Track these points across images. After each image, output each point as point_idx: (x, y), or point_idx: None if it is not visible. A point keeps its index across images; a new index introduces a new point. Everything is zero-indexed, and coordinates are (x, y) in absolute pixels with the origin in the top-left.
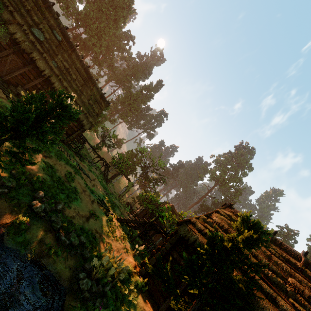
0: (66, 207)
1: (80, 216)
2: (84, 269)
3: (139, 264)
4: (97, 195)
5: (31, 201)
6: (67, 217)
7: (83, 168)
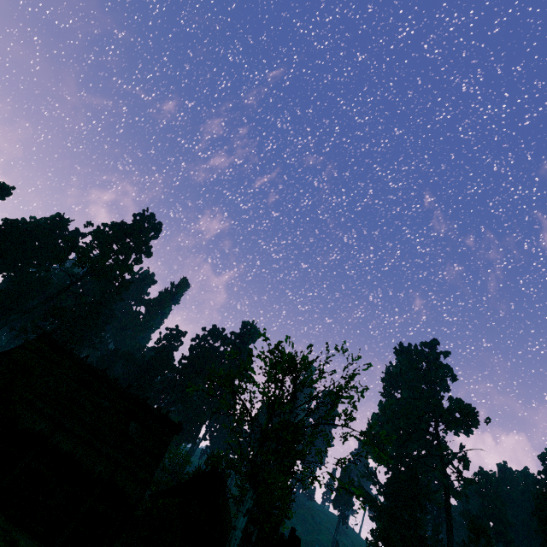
0: None
1: None
2: None
3: None
4: None
5: None
6: None
7: None
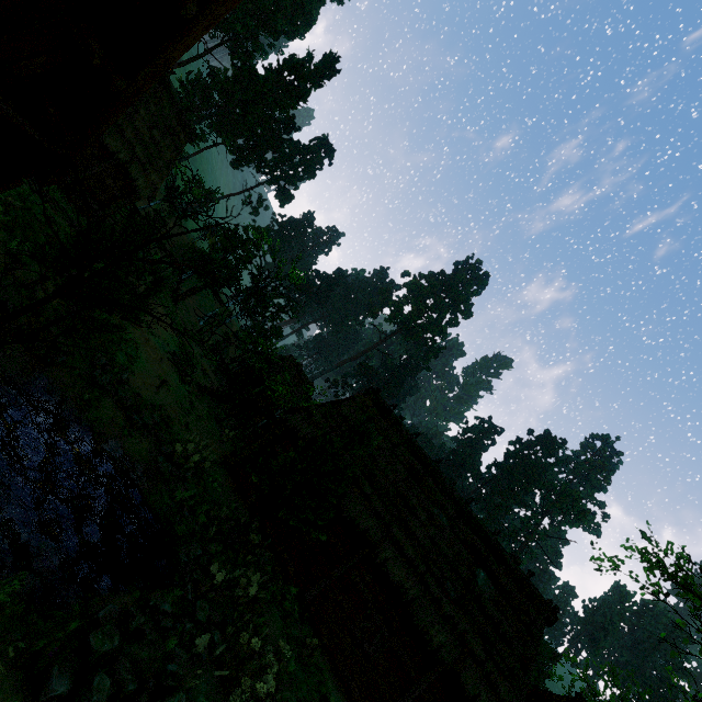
0: (130, 373)
1: (148, 386)
2: (161, 453)
3: (228, 453)
4: (165, 342)
5: (91, 369)
6: (134, 390)
7: (133, 280)
